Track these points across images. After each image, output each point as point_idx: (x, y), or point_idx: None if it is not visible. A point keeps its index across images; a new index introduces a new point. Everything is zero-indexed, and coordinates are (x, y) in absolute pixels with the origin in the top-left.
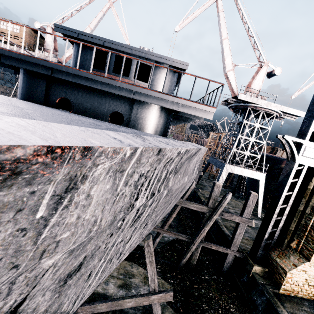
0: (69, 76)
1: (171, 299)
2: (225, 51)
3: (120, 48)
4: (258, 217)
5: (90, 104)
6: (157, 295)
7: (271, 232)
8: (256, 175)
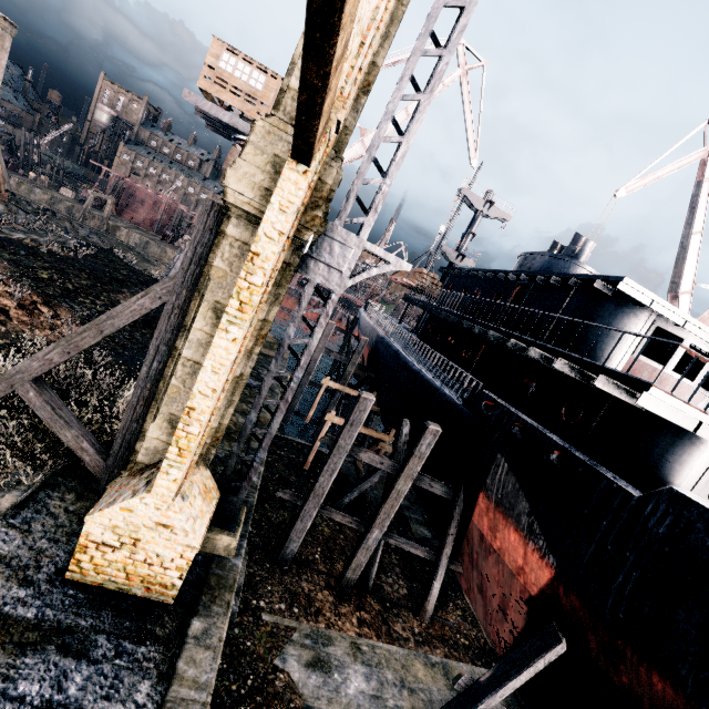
0: None
1: None
2: (689, 255)
3: (705, 337)
4: None
5: None
6: None
7: None
8: None
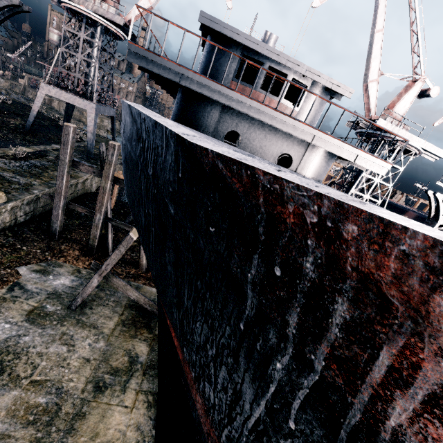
0: (251, 110)
1: None
2: (374, 50)
3: (277, 58)
4: None
5: (261, 141)
6: None
7: None
8: None
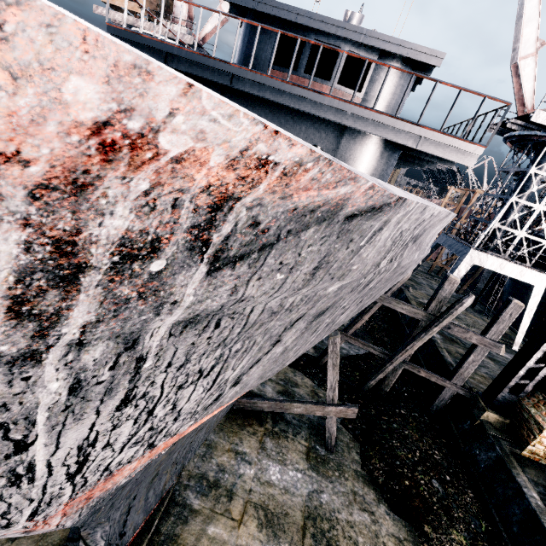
0: (255, 88)
1: (354, 416)
2: (527, 10)
3: (323, 27)
4: (512, 350)
5: None
6: (336, 407)
7: (533, 369)
8: (530, 276)
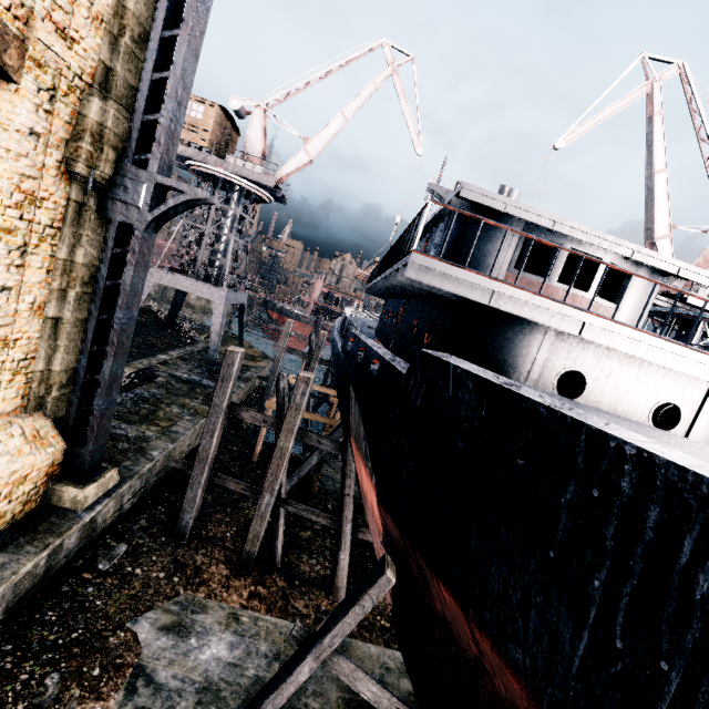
0: (612, 339)
1: None
2: (657, 196)
3: (585, 238)
4: None
5: (621, 385)
6: None
7: None
8: None
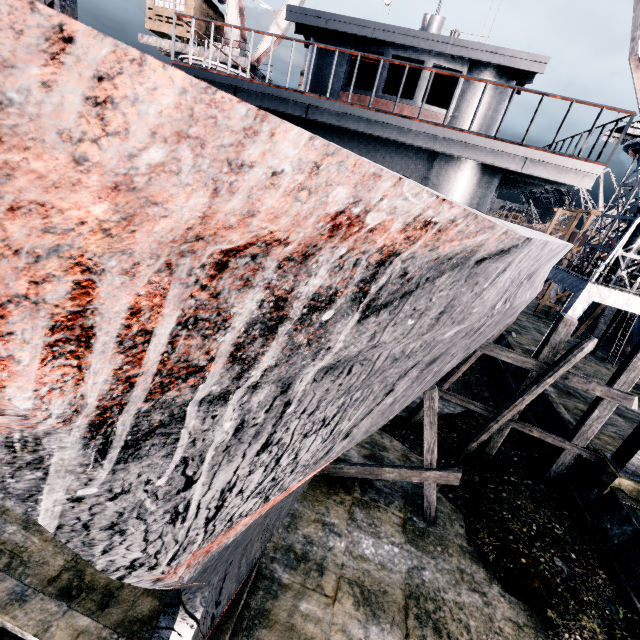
0: (333, 117)
1: (457, 482)
2: None
3: (404, 40)
4: None
5: None
6: (435, 472)
7: None
8: None
